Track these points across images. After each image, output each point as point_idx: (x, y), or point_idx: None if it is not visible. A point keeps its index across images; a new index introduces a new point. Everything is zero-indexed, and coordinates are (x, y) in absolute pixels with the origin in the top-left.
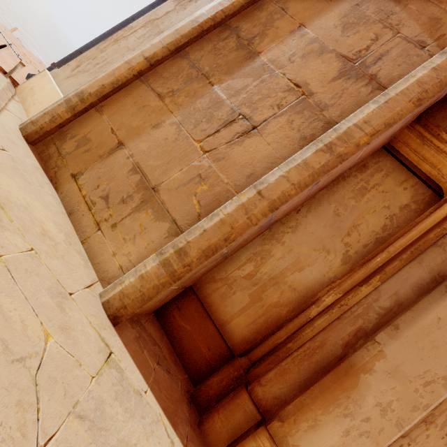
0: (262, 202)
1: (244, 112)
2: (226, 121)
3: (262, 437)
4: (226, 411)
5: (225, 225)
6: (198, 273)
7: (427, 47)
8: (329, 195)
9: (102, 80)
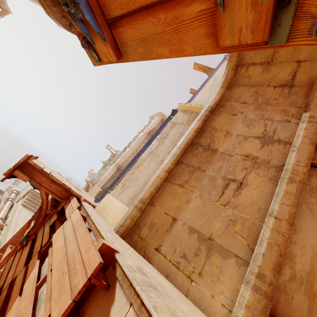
0: (282, 222)
1: (230, 177)
2: (224, 185)
3: None
4: None
5: (272, 245)
6: None
7: (291, 121)
8: None
9: (149, 189)
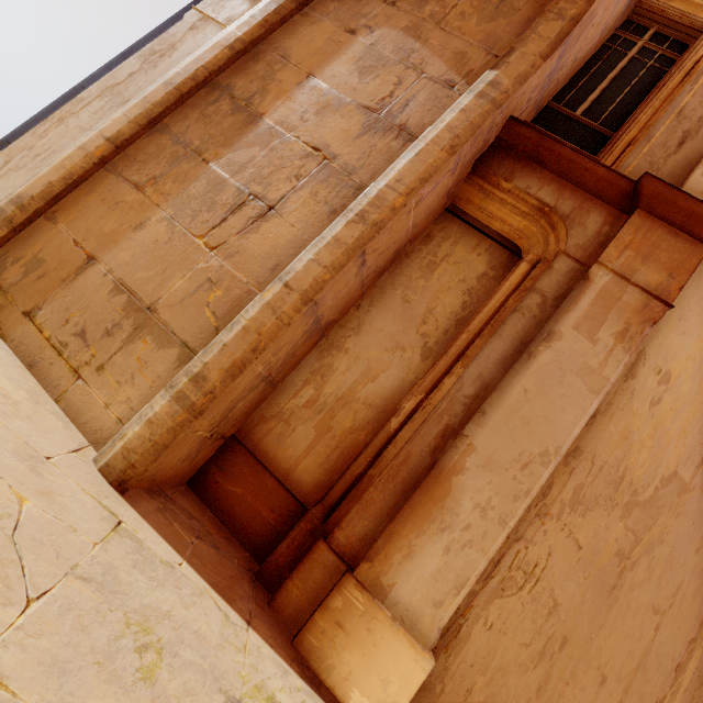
0: (292, 295)
1: (255, 190)
2: (234, 206)
3: (348, 586)
4: (302, 574)
5: (250, 332)
6: (234, 410)
7: (457, 87)
8: (392, 279)
9: (47, 177)
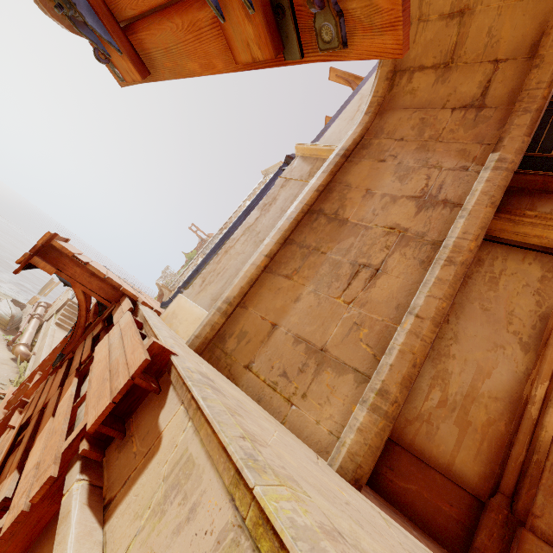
0: (425, 322)
1: (362, 262)
2: (352, 274)
3: None
4: None
5: (405, 353)
6: None
7: (470, 168)
8: (466, 296)
9: (239, 284)
